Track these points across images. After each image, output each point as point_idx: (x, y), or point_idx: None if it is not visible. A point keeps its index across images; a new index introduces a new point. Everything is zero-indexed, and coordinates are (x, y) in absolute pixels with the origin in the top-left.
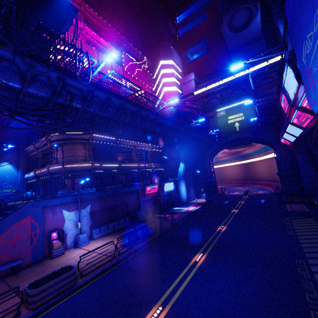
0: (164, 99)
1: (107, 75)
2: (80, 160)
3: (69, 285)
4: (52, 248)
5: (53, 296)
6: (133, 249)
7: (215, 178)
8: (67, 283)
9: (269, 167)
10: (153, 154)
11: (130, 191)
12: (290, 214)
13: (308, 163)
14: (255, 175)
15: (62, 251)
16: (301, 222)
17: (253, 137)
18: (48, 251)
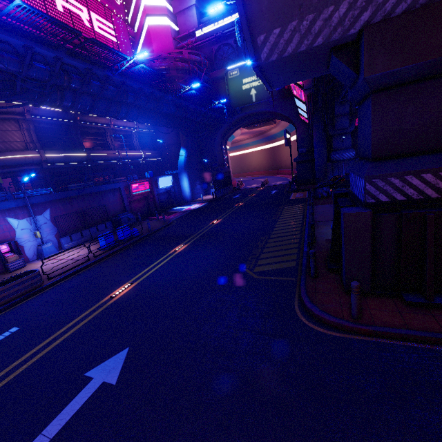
0: (149, 40)
1: (10, 8)
2: (17, 149)
3: (35, 286)
4: (7, 261)
5: (17, 296)
6: (113, 250)
7: (228, 168)
8: (31, 284)
9: (294, 152)
10: (142, 137)
11: (107, 189)
12: (289, 202)
13: (323, 145)
14: (281, 163)
15: (22, 263)
16: (291, 208)
17: (273, 112)
18: (2, 266)
